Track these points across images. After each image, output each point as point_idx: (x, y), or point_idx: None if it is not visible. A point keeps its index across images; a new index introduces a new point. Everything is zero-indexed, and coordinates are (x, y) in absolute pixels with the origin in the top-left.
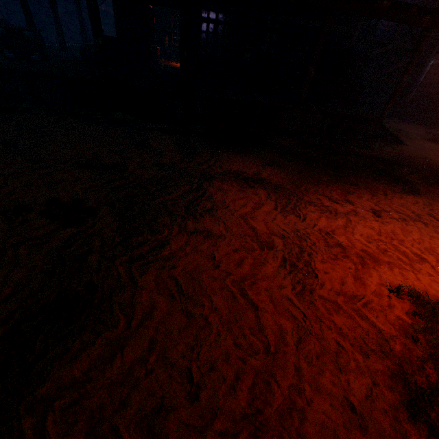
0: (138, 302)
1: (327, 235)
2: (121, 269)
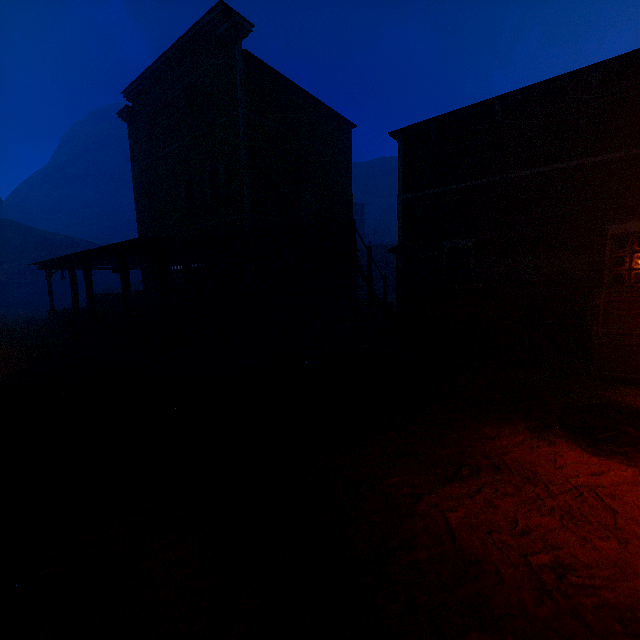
0: None
1: None
2: None
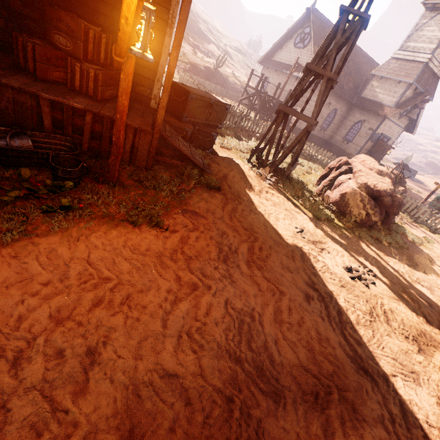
0: (285, 231)
1: (201, 282)
2: (302, 243)
